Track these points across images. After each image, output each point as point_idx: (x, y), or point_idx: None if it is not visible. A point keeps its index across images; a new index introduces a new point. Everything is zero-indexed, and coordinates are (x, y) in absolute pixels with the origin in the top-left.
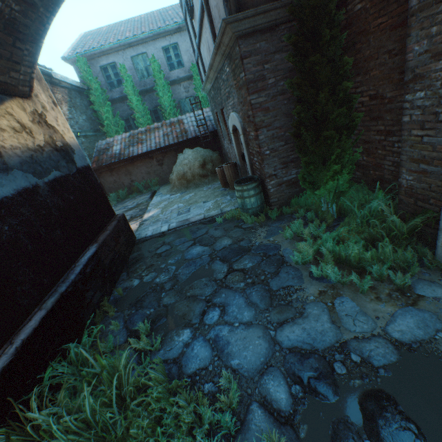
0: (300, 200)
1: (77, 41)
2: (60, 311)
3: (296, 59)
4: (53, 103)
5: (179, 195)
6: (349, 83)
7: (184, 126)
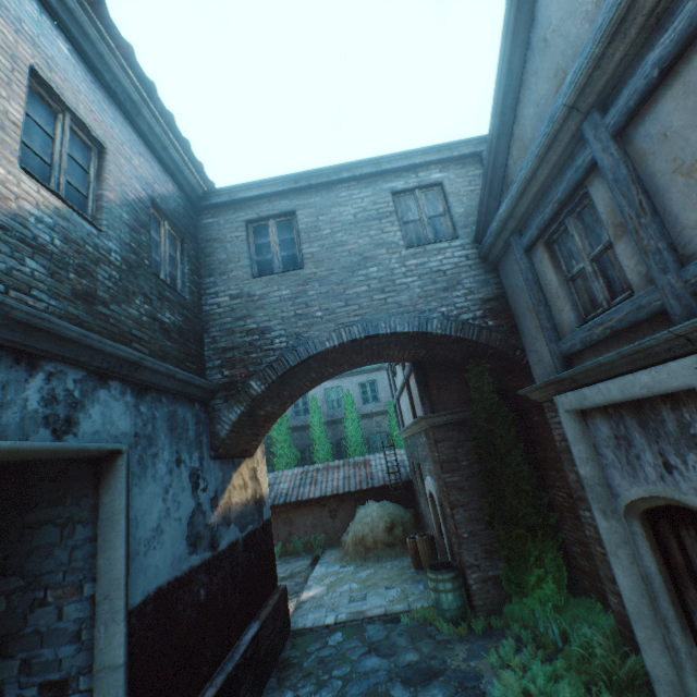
0: (514, 609)
1: None
2: (223, 696)
3: (481, 457)
4: (263, 456)
5: (353, 568)
6: (529, 487)
7: (370, 469)
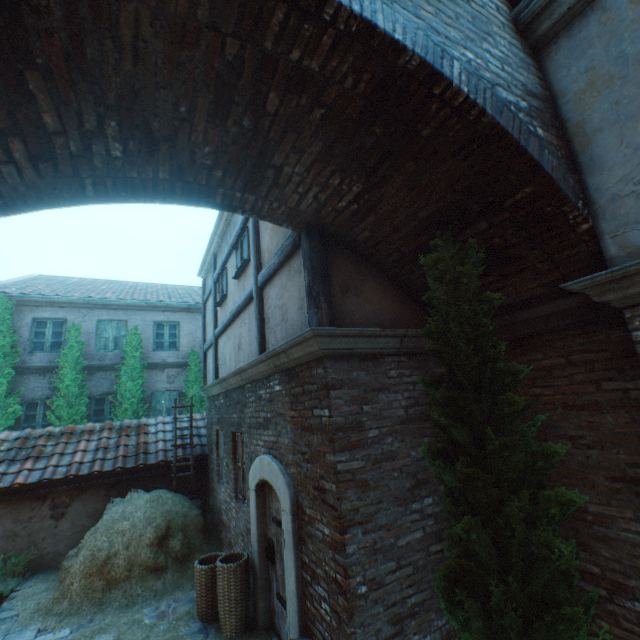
0: None
1: (19, 279)
2: None
3: (450, 421)
4: None
5: (68, 633)
6: (574, 494)
7: (146, 438)
